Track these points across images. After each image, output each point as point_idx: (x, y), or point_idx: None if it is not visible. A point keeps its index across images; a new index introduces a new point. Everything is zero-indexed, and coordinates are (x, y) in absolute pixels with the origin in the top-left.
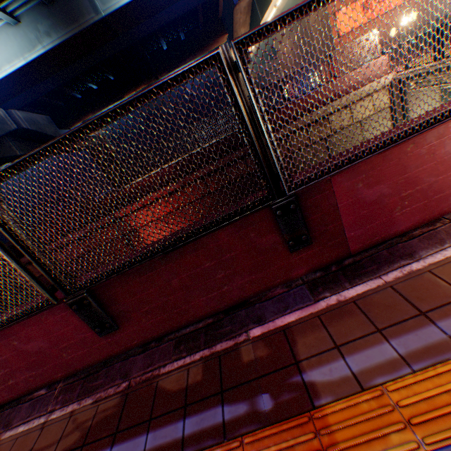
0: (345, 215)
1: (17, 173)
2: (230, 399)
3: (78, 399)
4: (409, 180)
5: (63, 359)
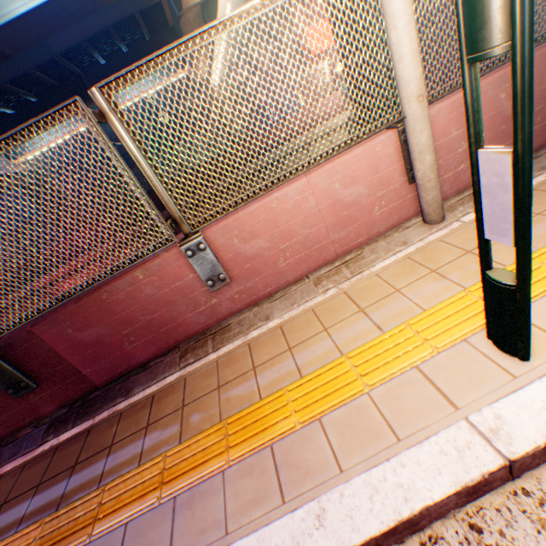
0: (72, 356)
1: None
2: None
3: None
4: (125, 320)
5: None
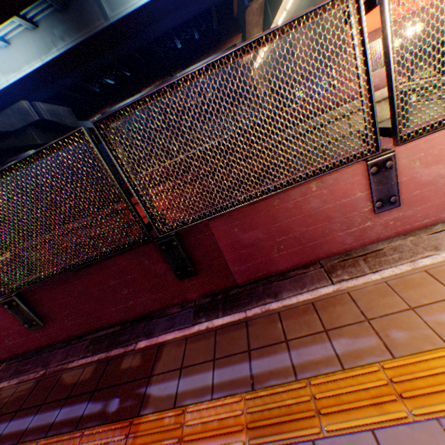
0: (227, 253)
1: None
2: (95, 398)
3: (10, 378)
4: (282, 228)
5: (6, 344)
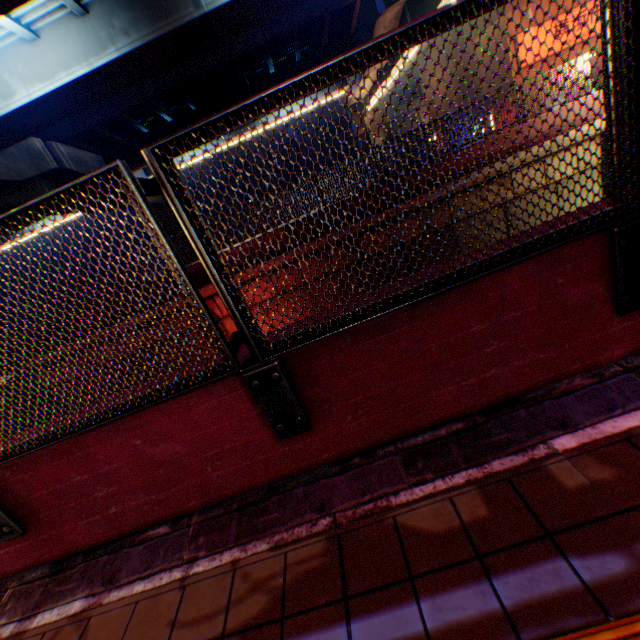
0: None
1: (239, 124)
2: (575, 548)
3: (238, 543)
4: None
5: (203, 477)
